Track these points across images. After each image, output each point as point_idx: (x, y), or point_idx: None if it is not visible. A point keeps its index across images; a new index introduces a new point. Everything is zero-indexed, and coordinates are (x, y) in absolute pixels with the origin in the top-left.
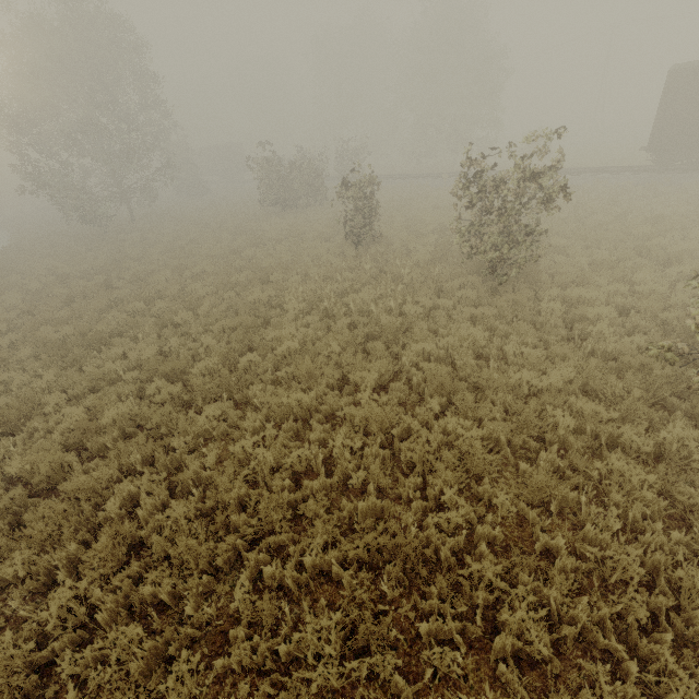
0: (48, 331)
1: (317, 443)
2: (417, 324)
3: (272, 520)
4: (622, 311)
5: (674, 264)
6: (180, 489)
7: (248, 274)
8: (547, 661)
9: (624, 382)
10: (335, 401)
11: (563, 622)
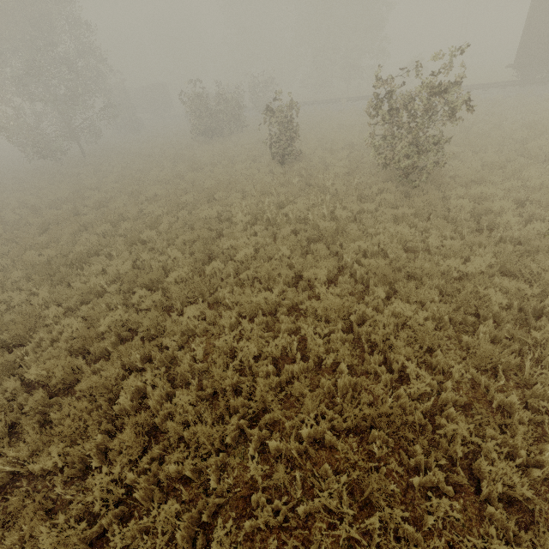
0: (33, 255)
1: (287, 333)
2: (348, 227)
3: (264, 400)
4: (516, 204)
5: None
6: (179, 381)
7: (195, 195)
8: (522, 498)
9: (535, 262)
10: (296, 296)
11: (528, 465)
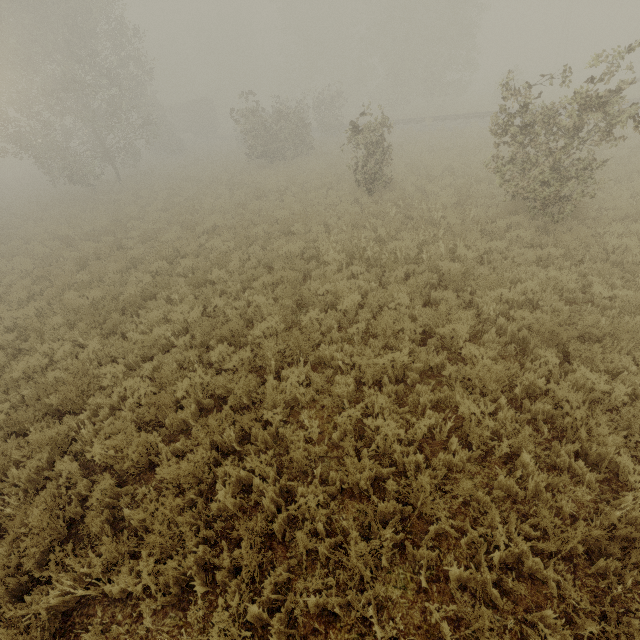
0: (73, 297)
1: (428, 408)
2: (476, 270)
3: (421, 503)
4: None
5: None
6: (294, 470)
7: (267, 227)
8: None
9: None
10: (432, 358)
11: None
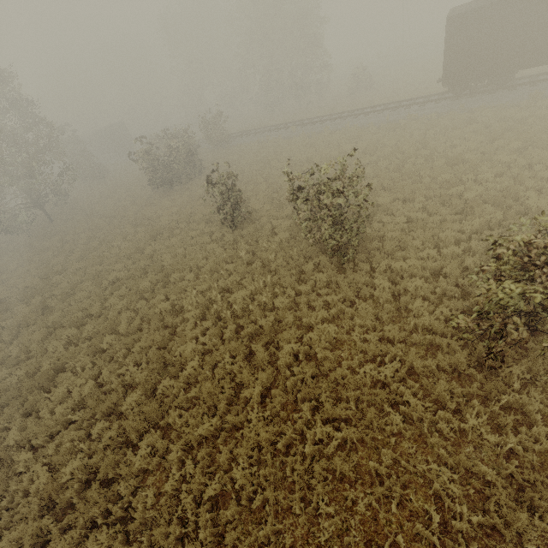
0: (5, 375)
1: (226, 465)
2: (287, 315)
3: None
4: (434, 271)
5: (468, 215)
6: (133, 536)
7: (152, 279)
8: None
9: (437, 361)
10: (233, 420)
11: None
